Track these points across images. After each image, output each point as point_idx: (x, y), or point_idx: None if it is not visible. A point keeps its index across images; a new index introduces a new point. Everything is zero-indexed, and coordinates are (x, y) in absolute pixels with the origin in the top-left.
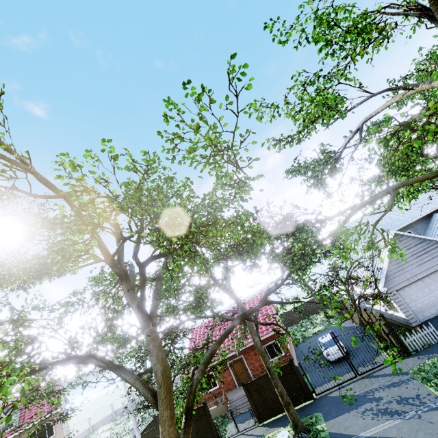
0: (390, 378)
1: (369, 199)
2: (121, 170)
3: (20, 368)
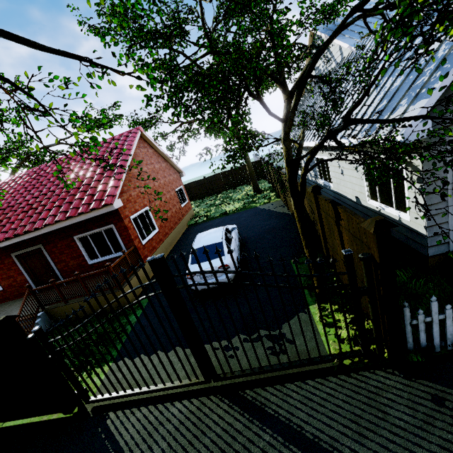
0: None
1: None
2: None
3: None
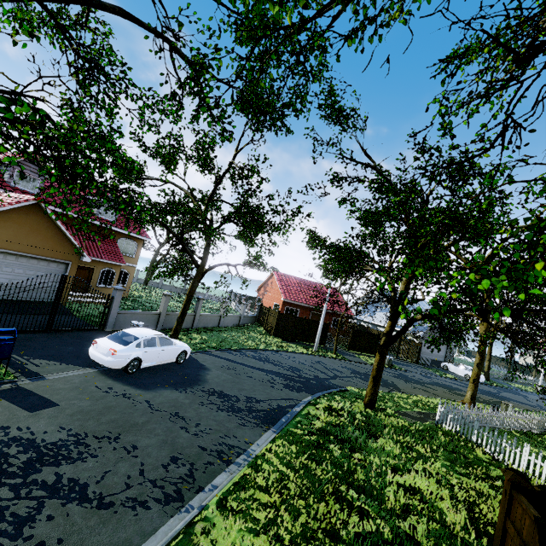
0: (414, 365)
1: None
2: None
3: None
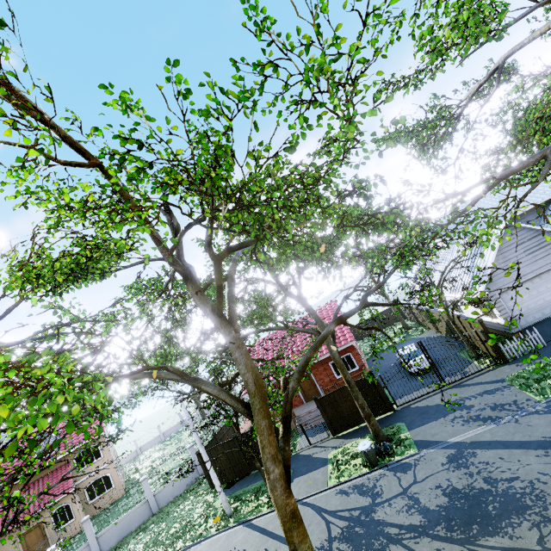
0: (483, 386)
1: (516, 166)
2: (196, 113)
3: (93, 379)
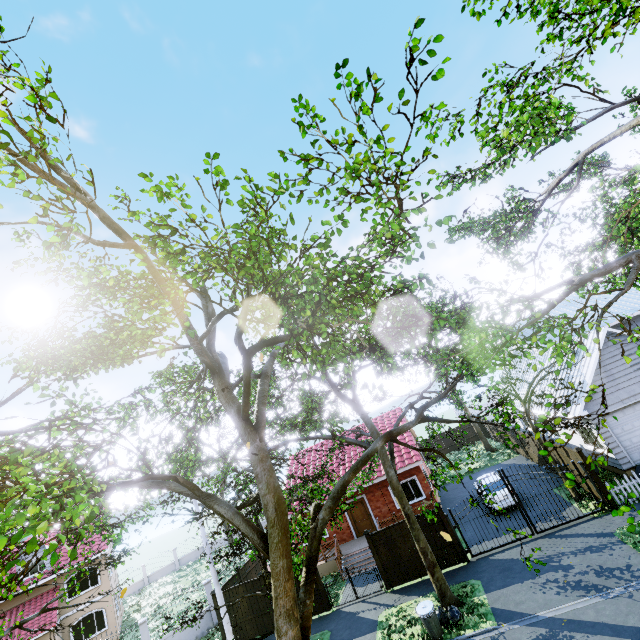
0: (585, 539)
1: (597, 271)
2: (232, 203)
3: (82, 486)
